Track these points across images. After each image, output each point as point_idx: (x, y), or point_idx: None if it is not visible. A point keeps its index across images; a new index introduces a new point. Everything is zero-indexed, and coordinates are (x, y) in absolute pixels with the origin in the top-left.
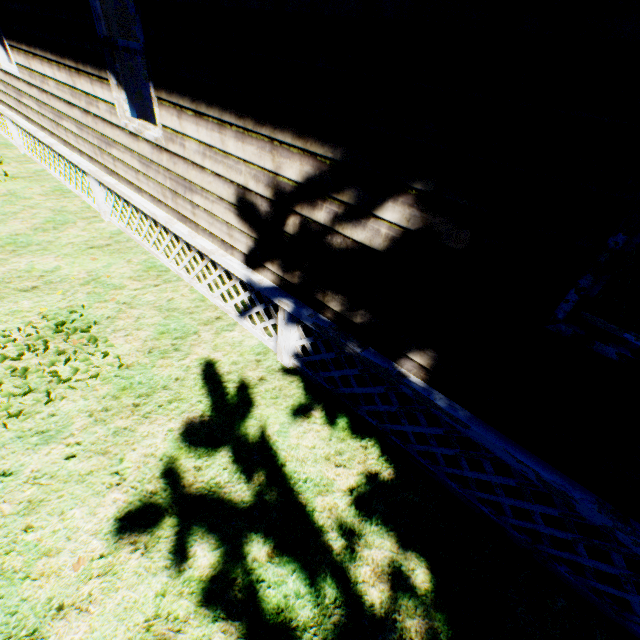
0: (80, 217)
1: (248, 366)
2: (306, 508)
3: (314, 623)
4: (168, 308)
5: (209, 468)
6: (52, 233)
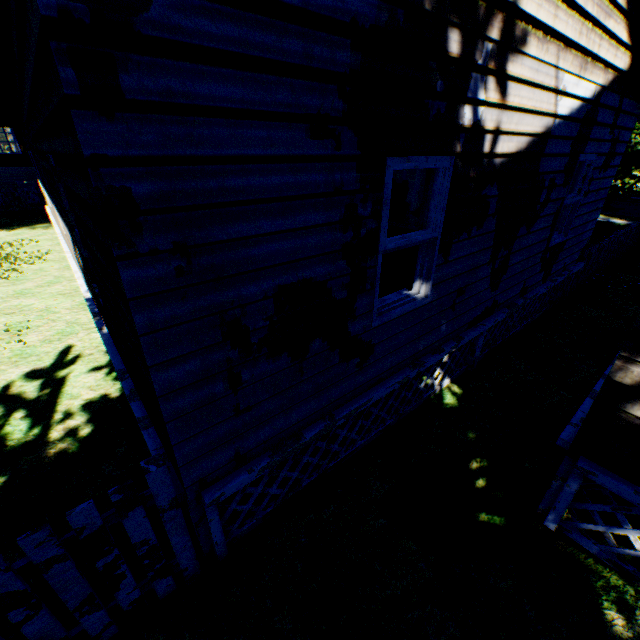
0: (68, 280)
1: (90, 348)
2: (58, 403)
3: (18, 439)
4: (74, 322)
5: (27, 386)
6: (45, 288)
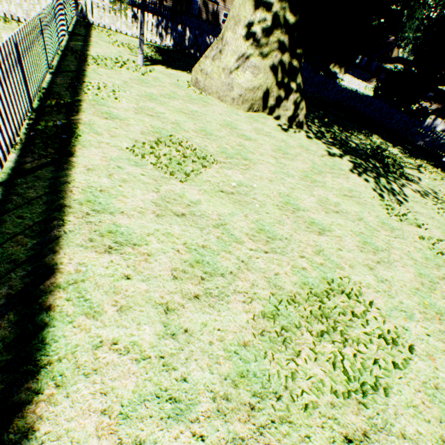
0: None
1: None
2: None
3: None
4: None
5: None
6: None
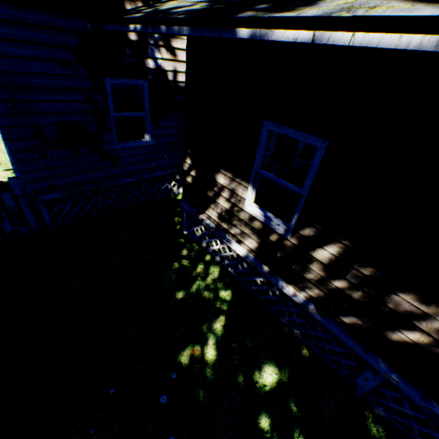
0: None
1: (5, 161)
2: None
3: None
4: None
5: None
6: None
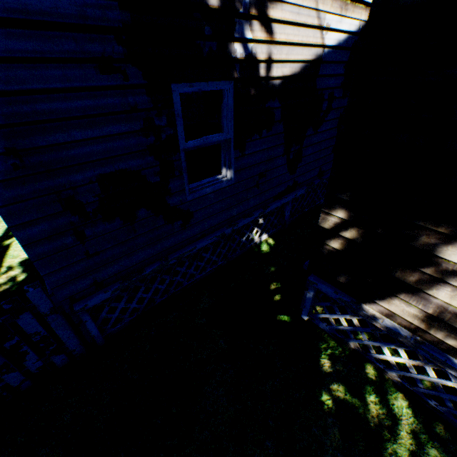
0: None
1: None
2: (3, 261)
3: None
4: None
5: None
6: None
